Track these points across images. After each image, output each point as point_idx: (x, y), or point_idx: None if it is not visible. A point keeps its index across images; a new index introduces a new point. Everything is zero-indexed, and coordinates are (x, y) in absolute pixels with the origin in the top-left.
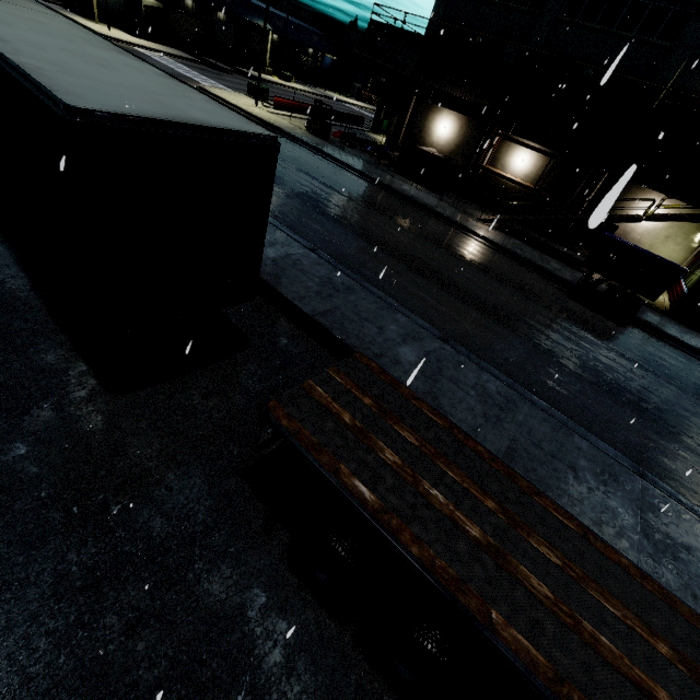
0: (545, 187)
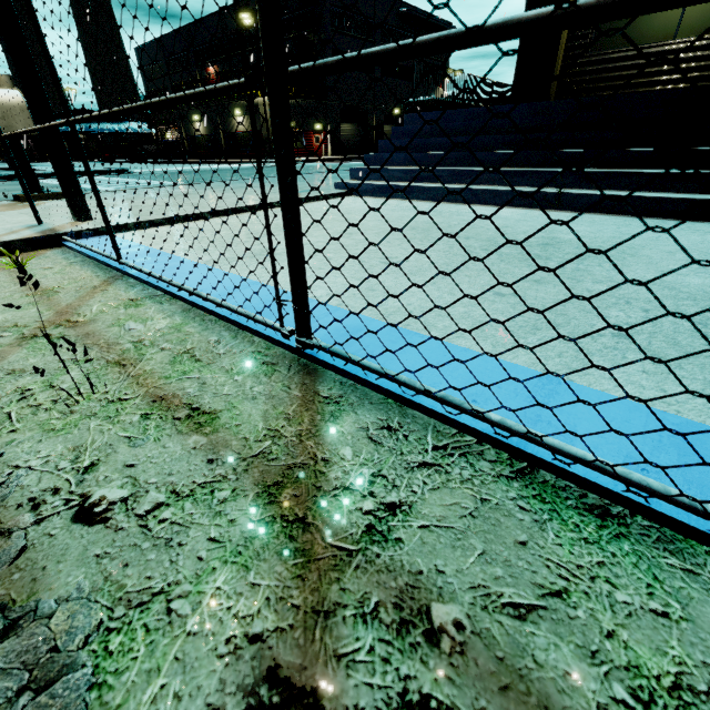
0: None
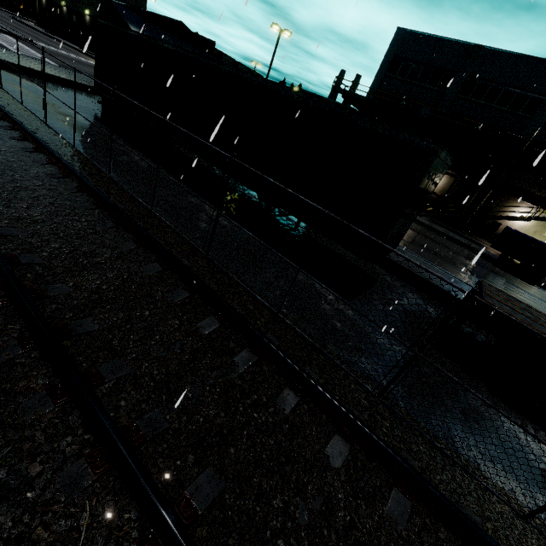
0: (448, 196)
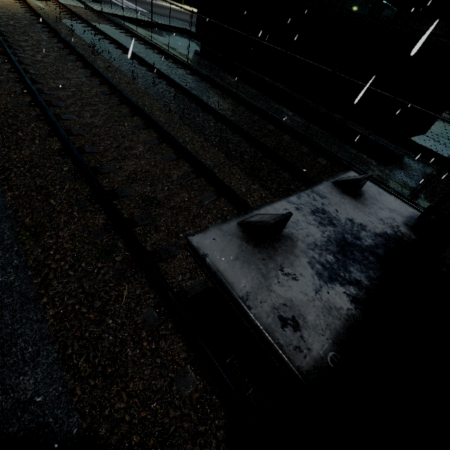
0: None
